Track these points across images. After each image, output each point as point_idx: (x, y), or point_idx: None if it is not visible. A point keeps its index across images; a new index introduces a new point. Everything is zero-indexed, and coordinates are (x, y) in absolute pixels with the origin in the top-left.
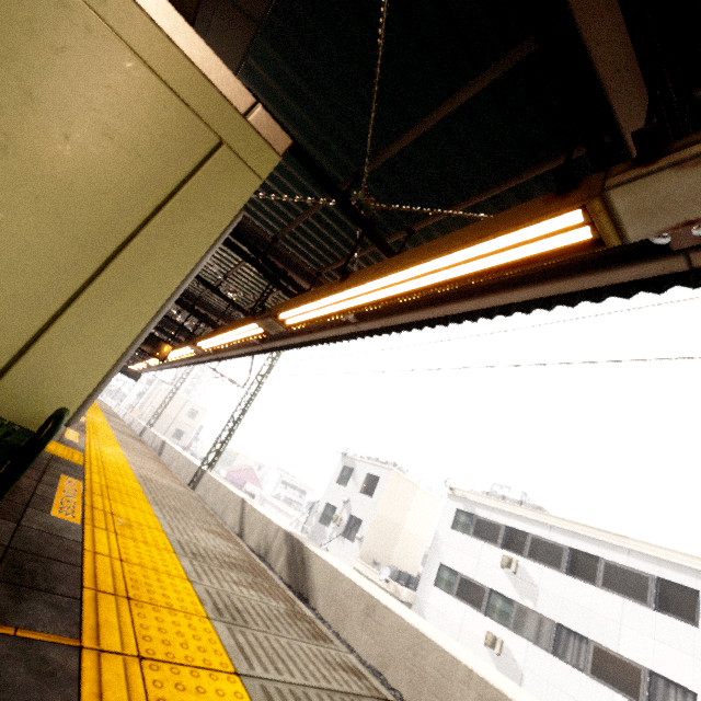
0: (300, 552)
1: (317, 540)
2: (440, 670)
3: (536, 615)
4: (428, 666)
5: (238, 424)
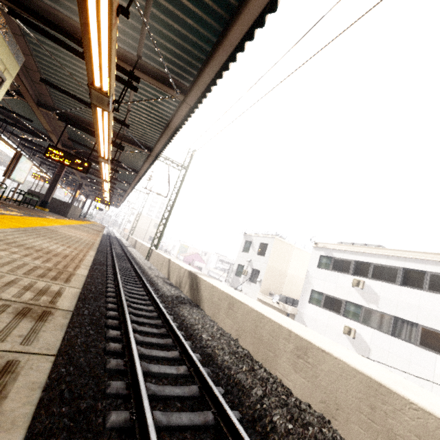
0: (195, 280)
1: (235, 285)
2: (271, 334)
3: (378, 313)
4: (264, 332)
5: (167, 220)
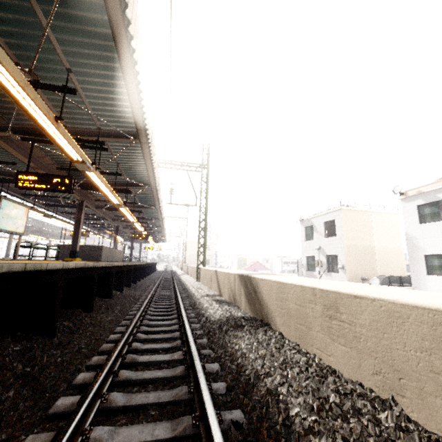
0: (250, 285)
1: None
2: None
3: None
4: None
5: (205, 230)
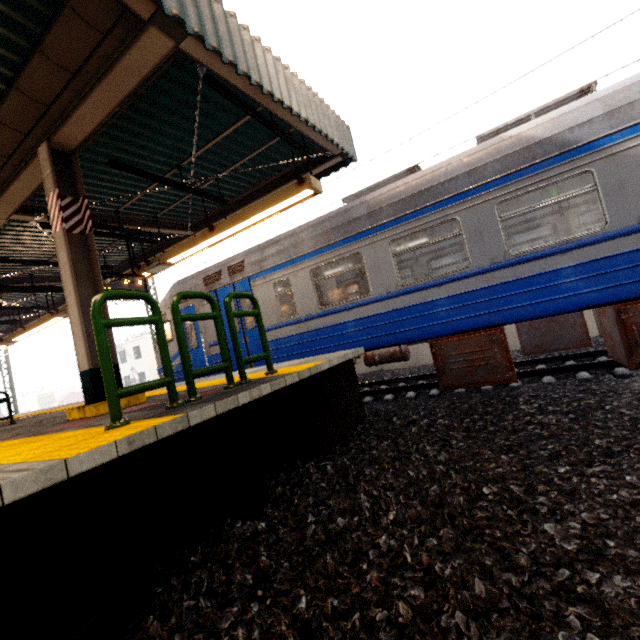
0: None
1: None
2: None
3: None
4: None
5: (12, 383)
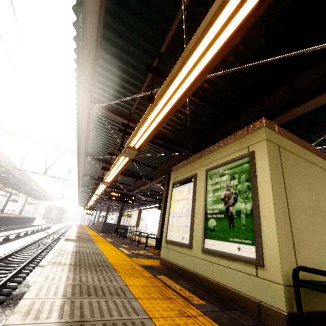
0: None
1: None
2: None
3: None
4: None
5: None
